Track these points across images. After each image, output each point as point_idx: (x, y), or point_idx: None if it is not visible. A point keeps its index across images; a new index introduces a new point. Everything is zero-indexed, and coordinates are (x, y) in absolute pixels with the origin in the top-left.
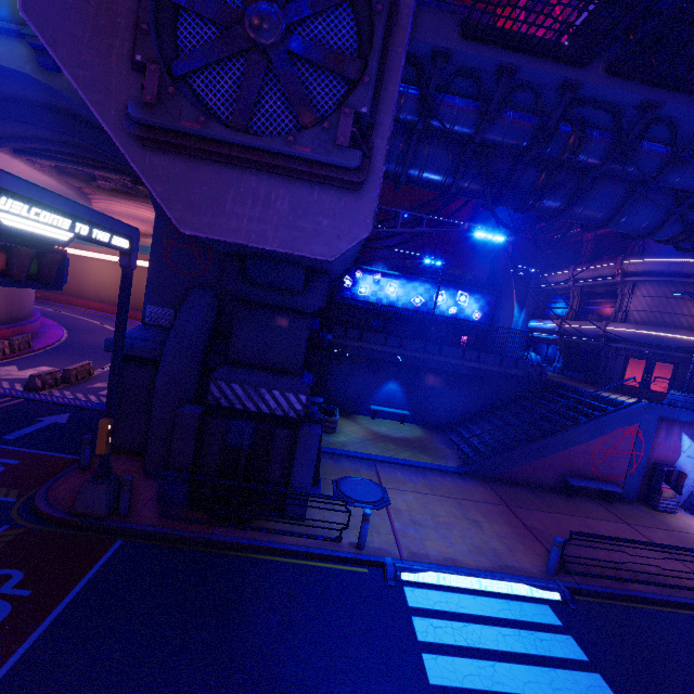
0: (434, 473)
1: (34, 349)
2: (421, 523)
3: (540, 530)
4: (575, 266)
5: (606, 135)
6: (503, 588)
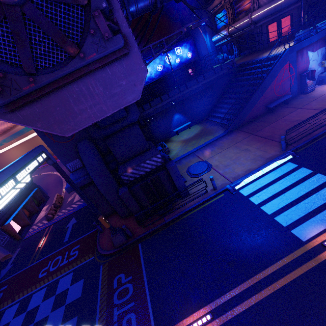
0: (217, 141)
1: None
2: (228, 164)
3: (270, 135)
4: None
5: None
6: (271, 167)
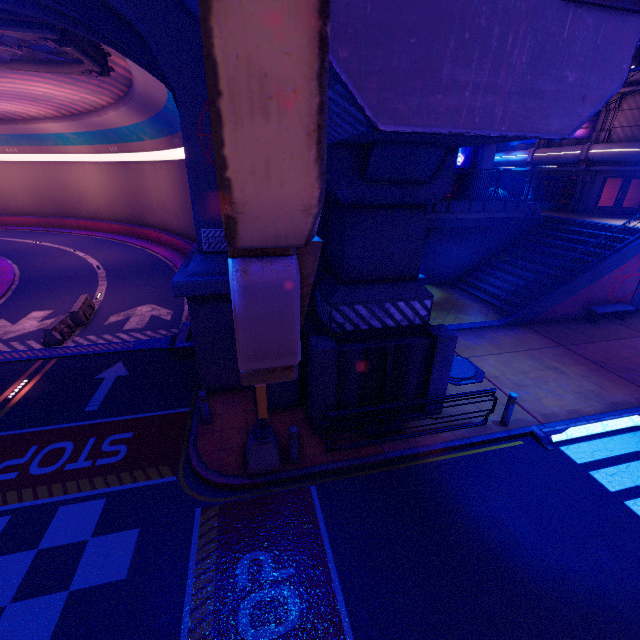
0: (485, 331)
1: (1, 293)
2: (522, 384)
3: (603, 362)
4: None
5: None
6: (625, 423)
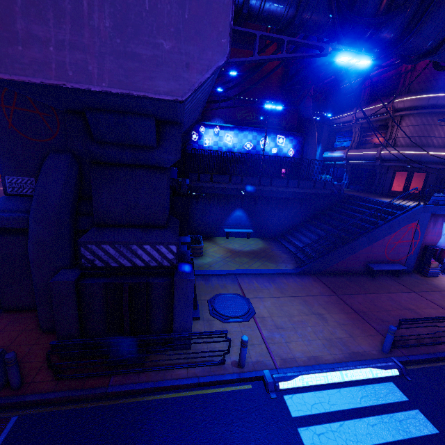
0: (280, 277)
1: None
2: (282, 326)
3: (365, 312)
4: (357, 108)
5: None
6: (358, 375)
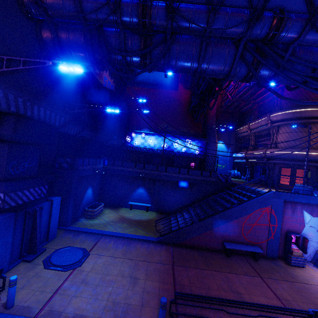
0: (138, 242)
1: None
2: (88, 281)
3: (183, 285)
4: (249, 122)
5: (165, 2)
6: None
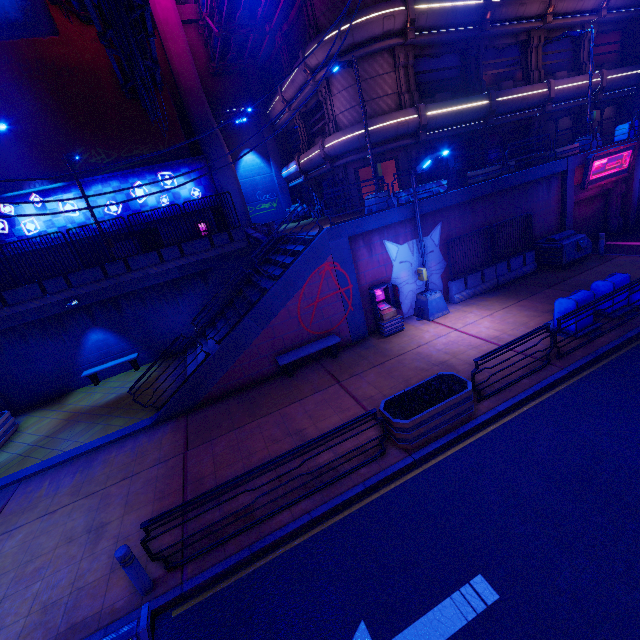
0: (112, 447)
1: None
2: None
3: (202, 478)
4: (280, 85)
5: None
6: None
